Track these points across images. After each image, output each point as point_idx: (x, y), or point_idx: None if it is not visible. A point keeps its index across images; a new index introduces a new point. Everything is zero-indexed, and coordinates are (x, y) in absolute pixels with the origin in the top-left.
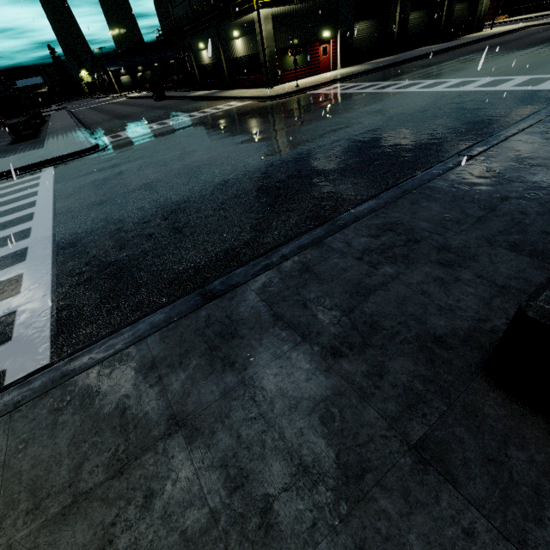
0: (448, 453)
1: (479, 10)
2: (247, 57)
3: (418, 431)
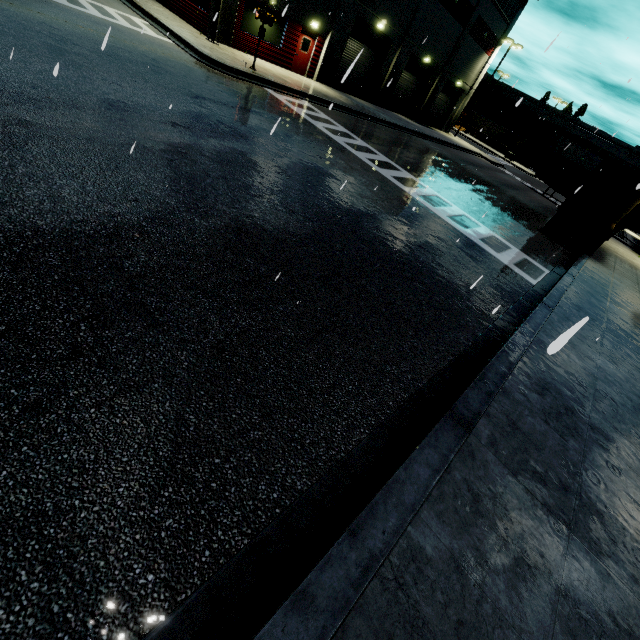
0: None
1: (454, 112)
2: None
3: None
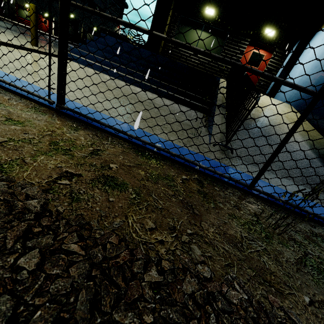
0: None
1: None
2: None
3: None
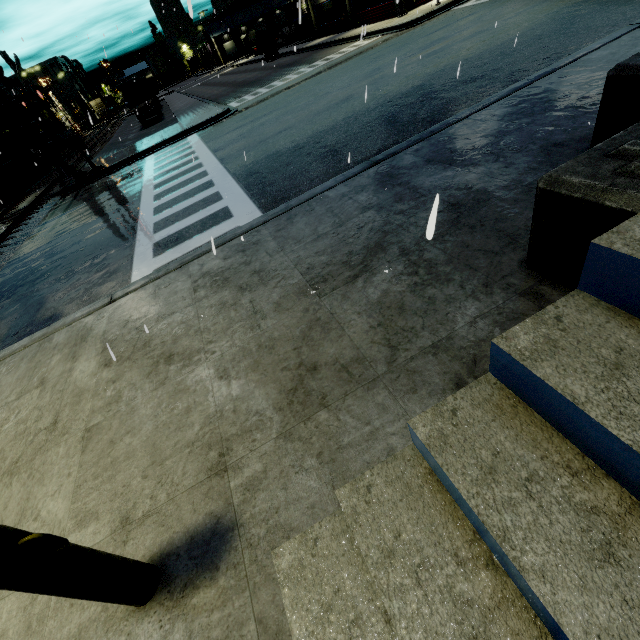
0: None
1: None
2: None
3: (529, 180)
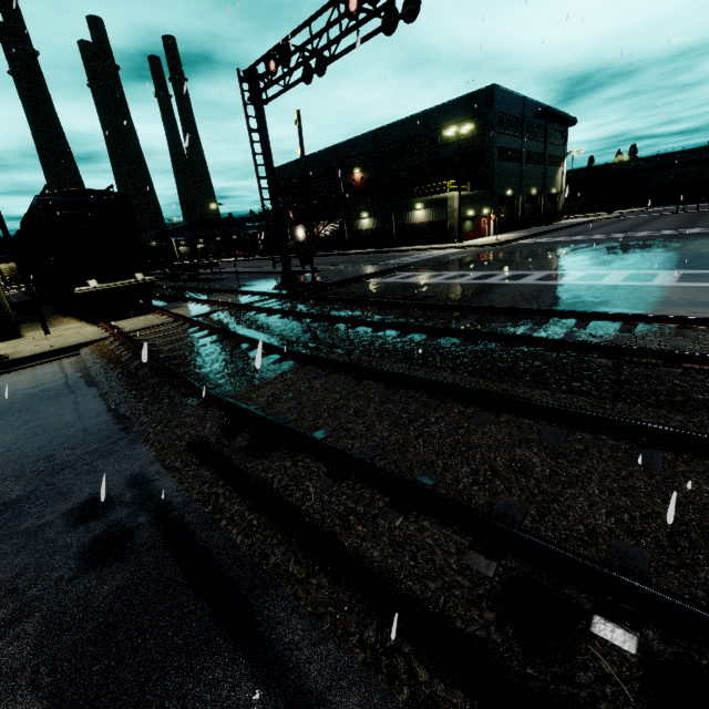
0: None
1: (558, 208)
2: (428, 222)
3: None
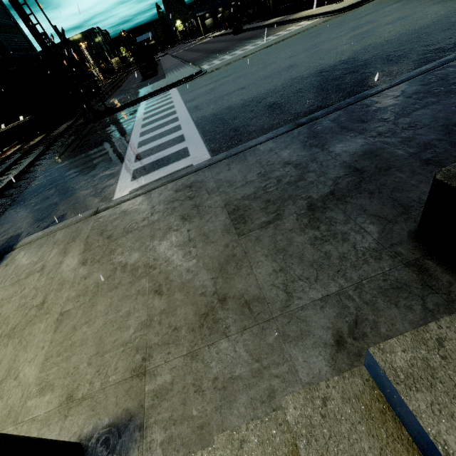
0: (444, 160)
1: None
2: None
3: (427, 156)
